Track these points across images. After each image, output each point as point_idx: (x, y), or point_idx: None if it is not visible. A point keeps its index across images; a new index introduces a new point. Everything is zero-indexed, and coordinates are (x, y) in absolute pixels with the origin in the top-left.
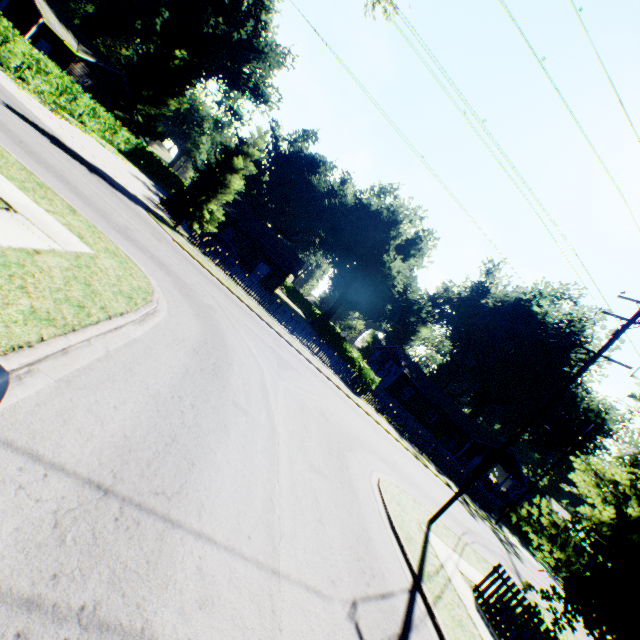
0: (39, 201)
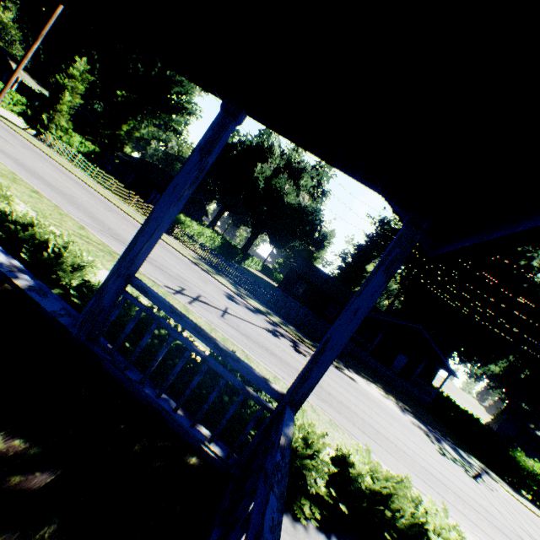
0: None
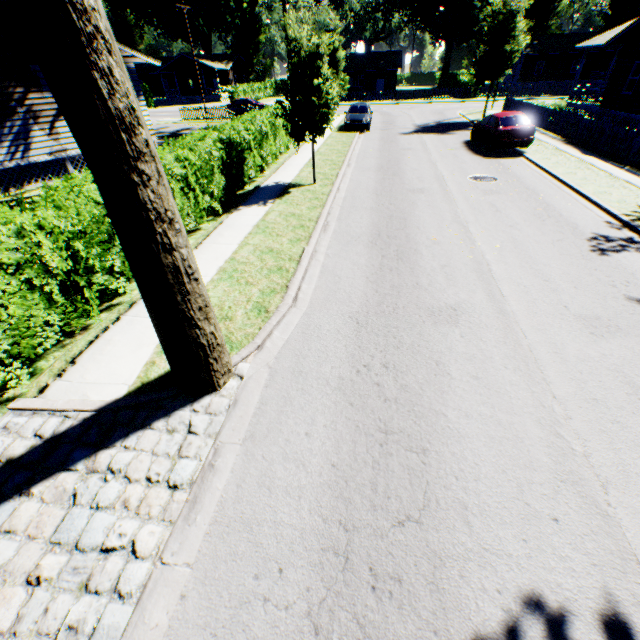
0: None
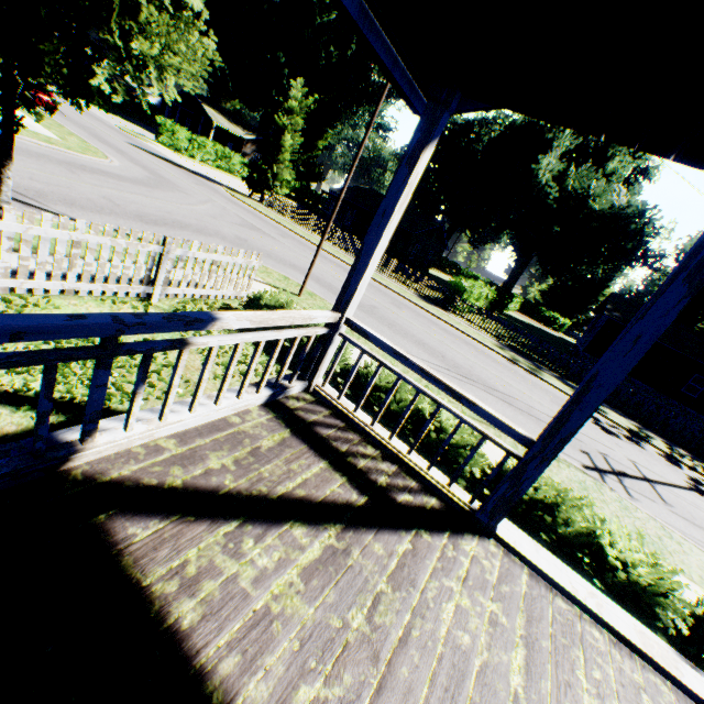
0: (52, 131)
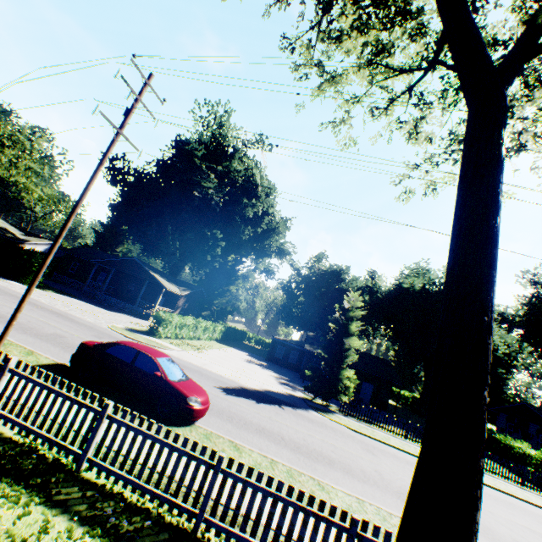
0: None
